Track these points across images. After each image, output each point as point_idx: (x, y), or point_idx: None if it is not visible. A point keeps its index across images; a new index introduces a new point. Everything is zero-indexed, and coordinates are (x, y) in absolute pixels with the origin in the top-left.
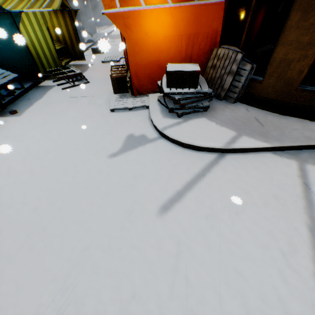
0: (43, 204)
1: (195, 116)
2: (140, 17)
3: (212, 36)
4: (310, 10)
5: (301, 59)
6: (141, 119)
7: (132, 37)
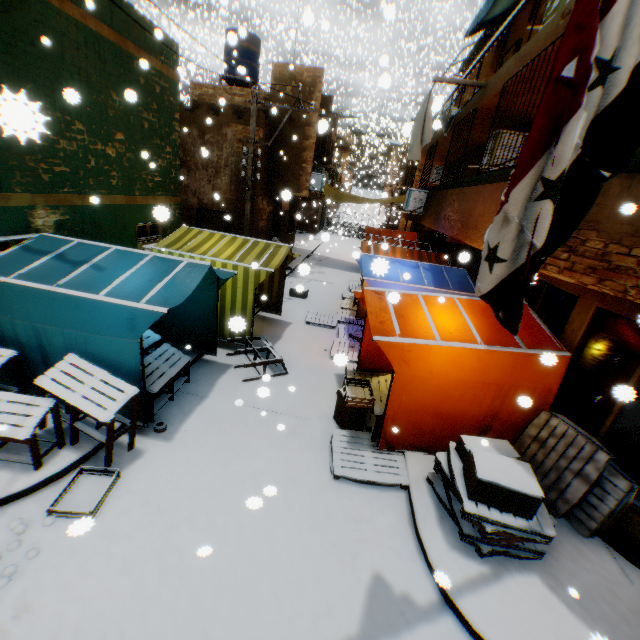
0: None
1: (514, 563)
2: (428, 352)
3: (540, 392)
4: None
5: None
6: (396, 524)
7: (407, 372)
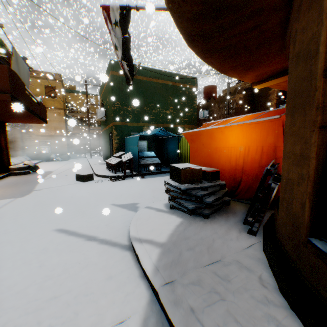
0: (73, 201)
1: (179, 214)
2: (200, 134)
3: (270, 150)
4: (295, 110)
5: (299, 180)
6: None
7: (194, 146)
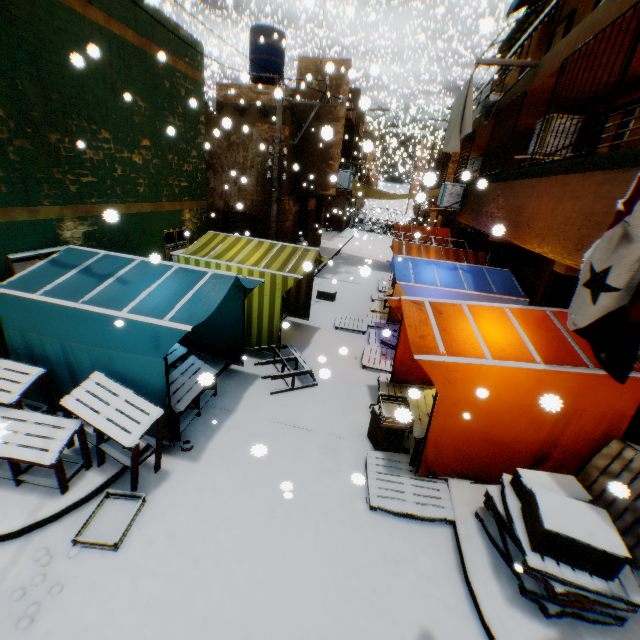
0: None
1: (587, 627)
2: (477, 372)
3: (610, 417)
4: None
5: None
6: (441, 568)
7: (452, 394)
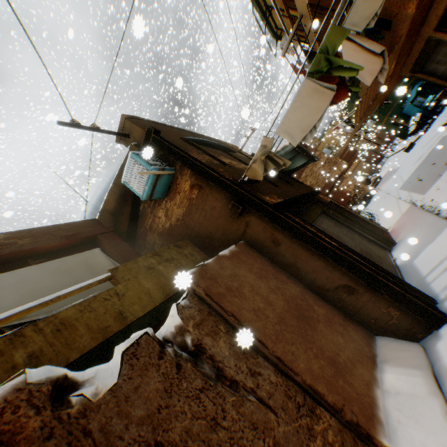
0: (416, 148)
1: None
2: None
3: None
4: None
5: None
6: None
7: None
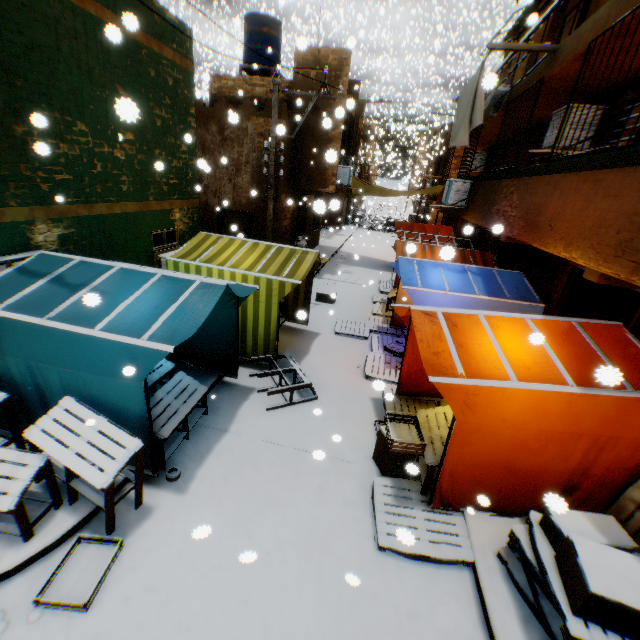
0: None
1: None
2: (500, 396)
3: None
4: None
5: None
6: (462, 623)
7: (472, 420)
